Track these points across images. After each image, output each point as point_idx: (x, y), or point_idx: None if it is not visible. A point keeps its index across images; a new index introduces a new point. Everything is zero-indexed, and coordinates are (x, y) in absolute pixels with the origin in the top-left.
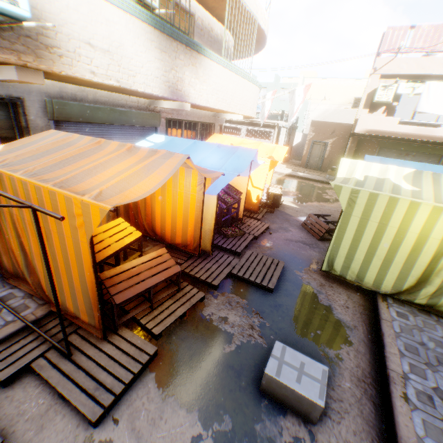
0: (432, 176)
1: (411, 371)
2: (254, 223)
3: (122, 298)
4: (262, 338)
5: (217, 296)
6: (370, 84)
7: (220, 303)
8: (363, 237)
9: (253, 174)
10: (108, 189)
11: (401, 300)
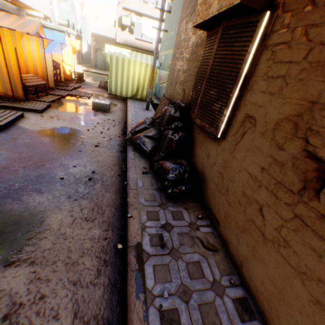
0: (136, 53)
1: (133, 105)
2: (72, 84)
3: (28, 84)
4: (90, 105)
5: (67, 99)
6: (119, 12)
7: (69, 100)
8: (118, 75)
9: (63, 55)
10: (17, 28)
11: (134, 99)
